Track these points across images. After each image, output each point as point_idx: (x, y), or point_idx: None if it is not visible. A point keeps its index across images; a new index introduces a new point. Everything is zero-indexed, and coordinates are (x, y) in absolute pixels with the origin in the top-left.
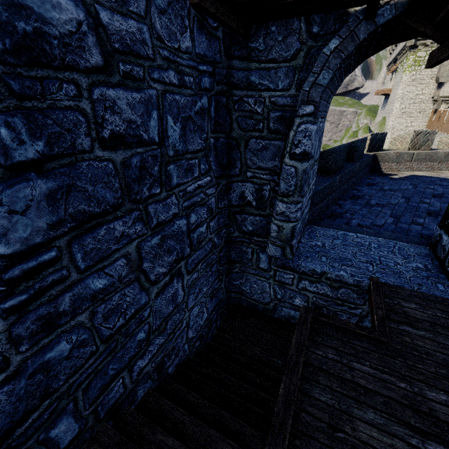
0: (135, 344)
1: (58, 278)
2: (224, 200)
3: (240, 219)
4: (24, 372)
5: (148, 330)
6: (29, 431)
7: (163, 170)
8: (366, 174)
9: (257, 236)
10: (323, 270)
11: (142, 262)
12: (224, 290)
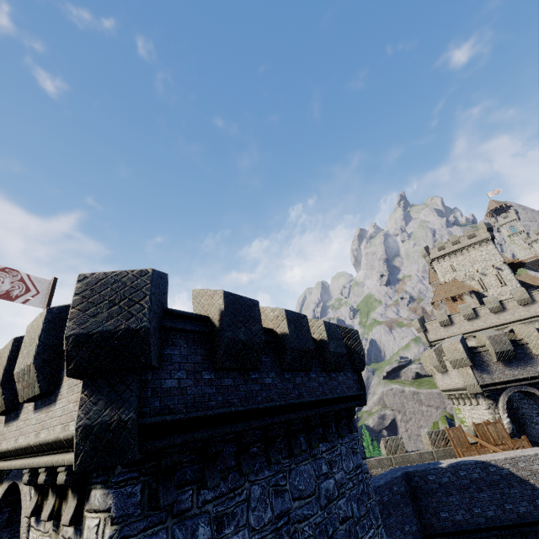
0: None
1: None
2: None
3: None
4: None
5: None
6: None
7: None
8: None
9: None
10: None
11: None
12: None
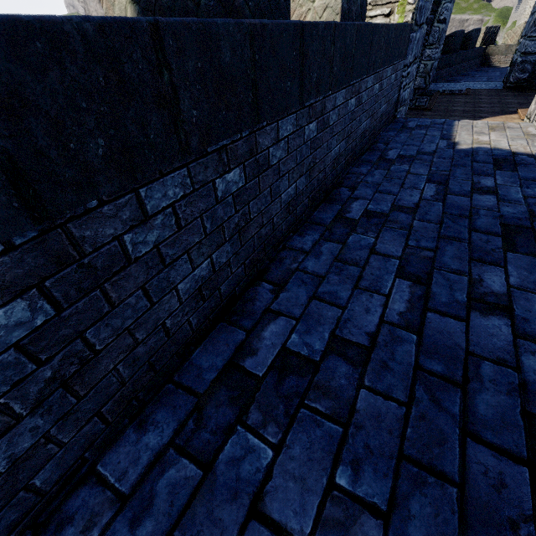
0: None
1: None
2: None
3: None
4: None
5: None
6: None
7: None
8: (477, 67)
9: None
10: (443, 90)
11: None
12: None
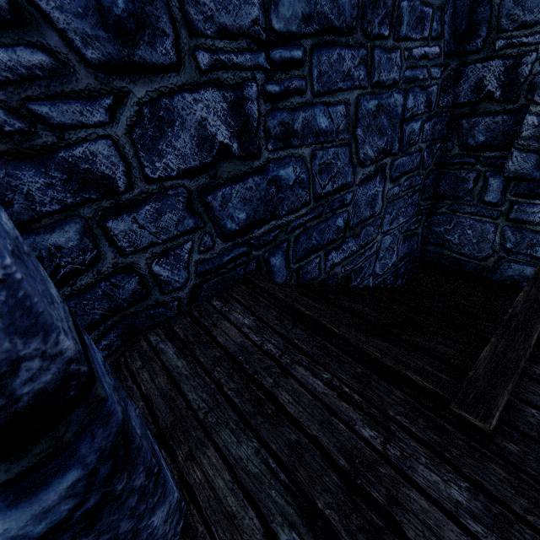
0: (334, 228)
1: (299, 88)
2: (448, 95)
3: (466, 127)
4: (267, 174)
5: (346, 222)
6: (261, 240)
7: (396, 5)
8: None
9: (490, 149)
10: None
11: (356, 125)
12: (420, 238)
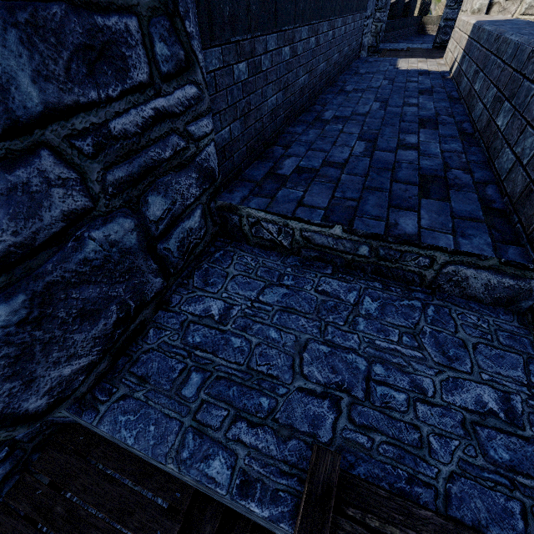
0: None
1: None
2: None
3: None
4: None
5: None
6: None
7: None
8: (415, 34)
9: None
10: (390, 48)
11: None
12: None
